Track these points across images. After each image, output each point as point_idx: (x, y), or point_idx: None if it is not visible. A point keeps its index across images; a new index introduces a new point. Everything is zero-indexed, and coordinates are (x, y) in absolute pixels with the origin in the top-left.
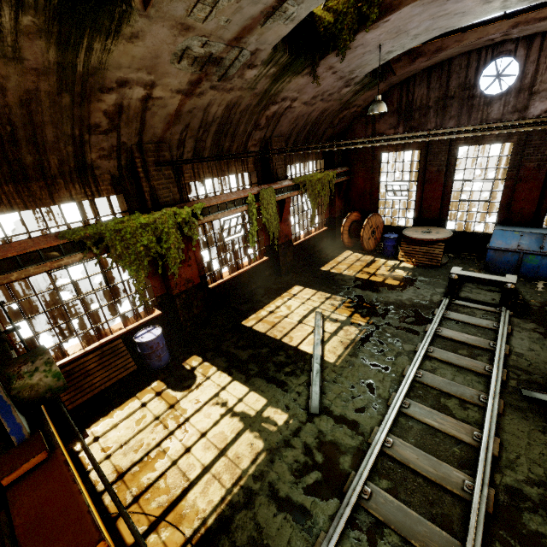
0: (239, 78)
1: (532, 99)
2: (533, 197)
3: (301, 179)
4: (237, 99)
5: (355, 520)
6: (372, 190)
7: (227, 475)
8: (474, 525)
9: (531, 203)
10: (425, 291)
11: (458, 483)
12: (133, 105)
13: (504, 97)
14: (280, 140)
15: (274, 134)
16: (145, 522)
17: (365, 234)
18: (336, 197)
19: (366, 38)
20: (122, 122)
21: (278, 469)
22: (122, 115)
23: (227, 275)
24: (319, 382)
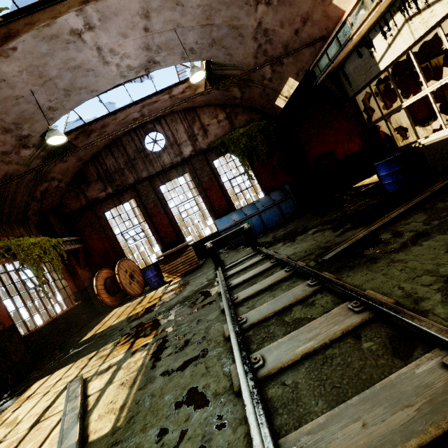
0: None
1: (181, 147)
2: (221, 196)
3: None
4: None
5: None
6: (112, 245)
7: None
8: None
9: (222, 200)
10: (199, 279)
11: None
12: None
13: (166, 150)
14: None
15: None
16: None
17: (123, 279)
18: (76, 265)
19: (3, 70)
20: None
21: None
22: None
23: None
24: None
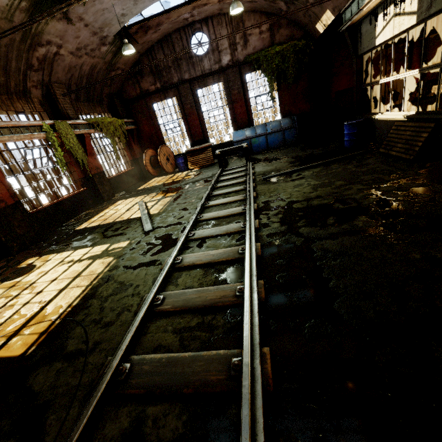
0: None
1: (221, 55)
2: (244, 111)
3: (93, 120)
4: None
5: (188, 246)
6: (156, 132)
7: (85, 281)
8: (249, 212)
9: (244, 114)
10: (208, 173)
11: (240, 210)
12: None
13: (207, 55)
14: (61, 87)
15: (53, 80)
16: (2, 339)
17: (162, 160)
18: (132, 142)
19: None
20: None
21: (128, 259)
22: None
23: (47, 203)
24: (149, 220)
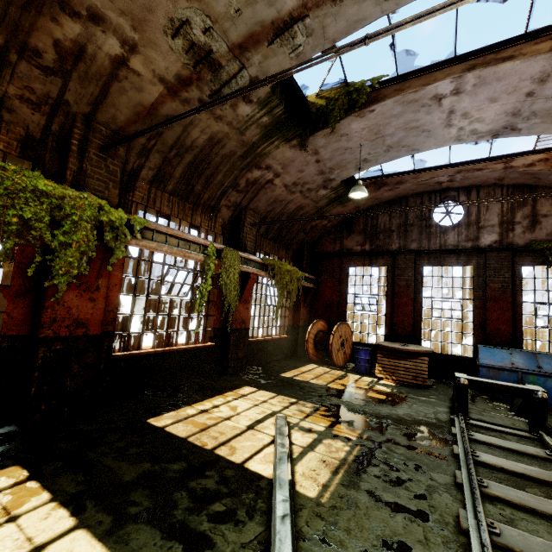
0: (232, 108)
1: (481, 232)
2: (506, 318)
3: (270, 261)
4: (223, 136)
5: None
6: (339, 301)
7: None
8: None
9: (505, 324)
10: (423, 407)
11: None
12: (100, 61)
13: (456, 228)
14: (255, 216)
15: (250, 207)
16: None
17: (334, 343)
18: (301, 302)
19: (351, 127)
20: (76, 73)
21: None
22: (80, 64)
23: (149, 348)
24: (290, 538)
